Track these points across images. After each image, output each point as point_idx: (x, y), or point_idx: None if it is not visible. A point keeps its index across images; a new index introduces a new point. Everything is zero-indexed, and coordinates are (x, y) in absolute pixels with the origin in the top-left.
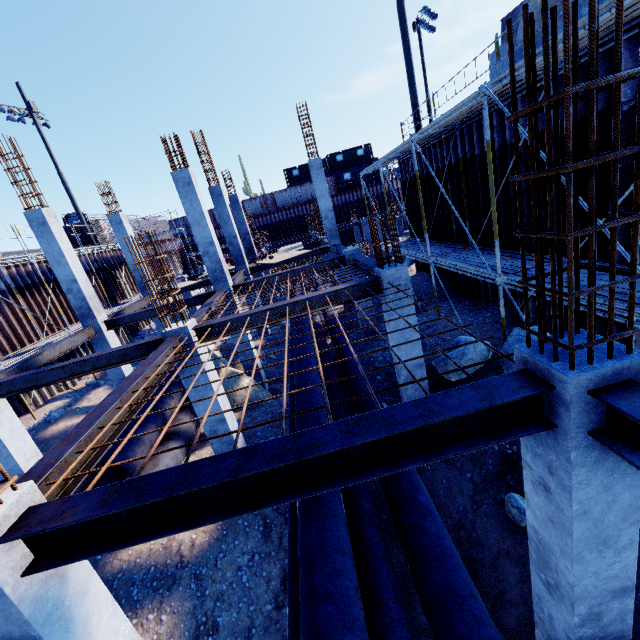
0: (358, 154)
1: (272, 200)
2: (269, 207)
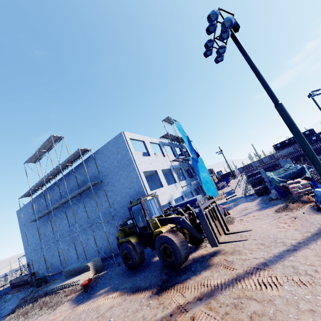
0: (306, 133)
1: (273, 156)
2: (272, 159)
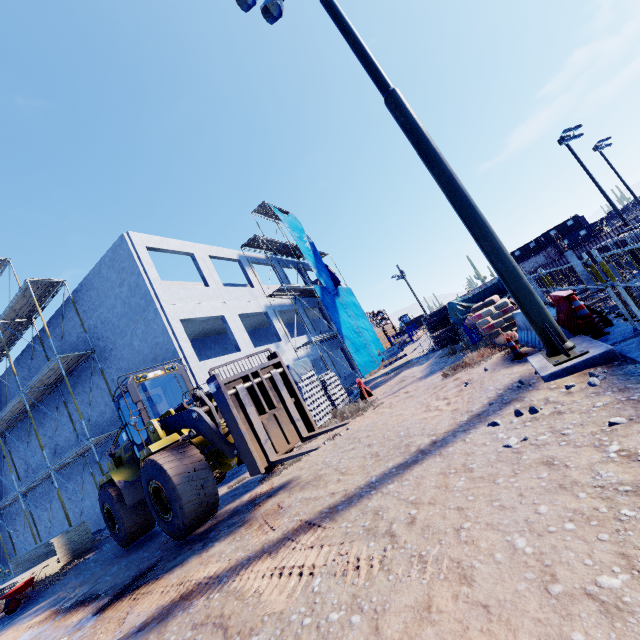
0: (568, 225)
1: None
2: None
